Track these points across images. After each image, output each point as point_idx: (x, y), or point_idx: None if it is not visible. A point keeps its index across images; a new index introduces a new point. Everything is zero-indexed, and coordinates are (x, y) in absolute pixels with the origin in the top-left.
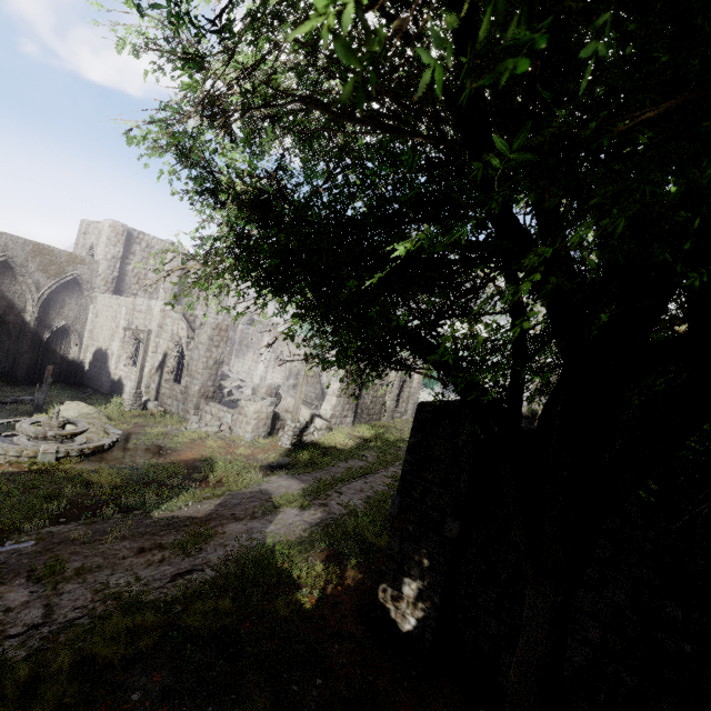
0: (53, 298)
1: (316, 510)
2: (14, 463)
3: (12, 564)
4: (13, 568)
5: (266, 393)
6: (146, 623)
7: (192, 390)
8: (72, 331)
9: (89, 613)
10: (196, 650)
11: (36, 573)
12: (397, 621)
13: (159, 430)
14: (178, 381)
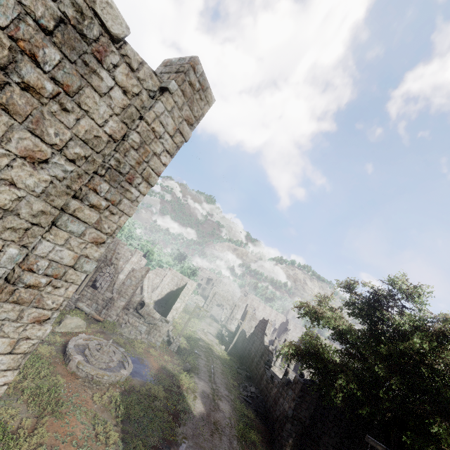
0: None
1: (225, 401)
2: (112, 384)
3: None
4: None
5: (138, 301)
6: None
7: (118, 303)
8: None
9: None
10: None
11: None
12: None
13: (122, 340)
14: None
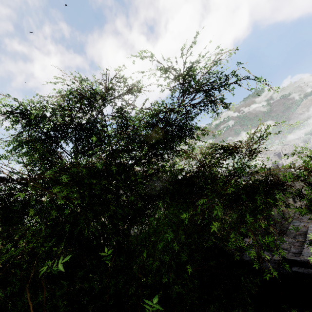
0: None
1: None
2: None
3: None
4: None
5: None
6: None
7: None
8: None
9: None
10: None
11: None
12: None
13: None
14: None
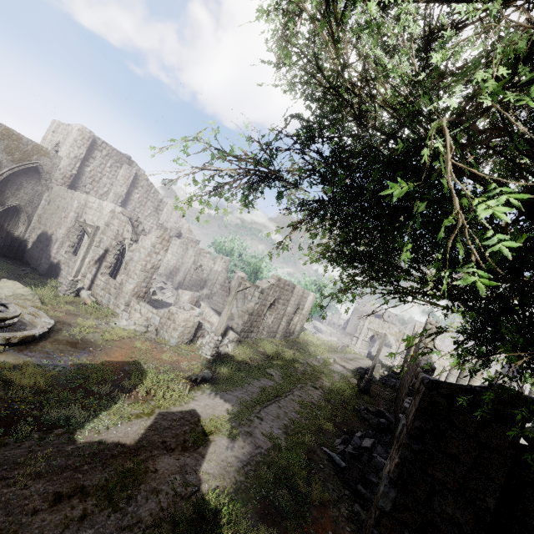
0: (12, 179)
1: (244, 441)
2: None
3: None
4: None
5: (188, 300)
6: None
7: (126, 288)
8: (23, 212)
9: None
10: None
11: None
12: None
13: (90, 323)
14: (112, 275)
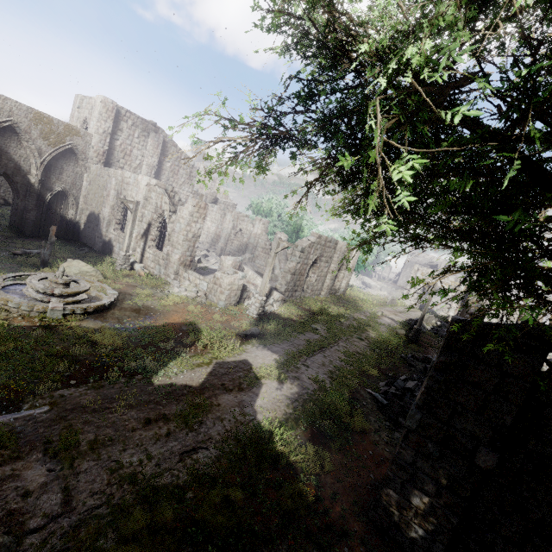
0: (53, 164)
1: (292, 384)
2: (26, 317)
3: (28, 434)
4: (30, 439)
5: (231, 265)
6: (165, 519)
7: (173, 258)
8: (70, 195)
9: (107, 501)
10: (216, 551)
11: (52, 447)
12: (401, 526)
13: (147, 292)
14: (158, 247)
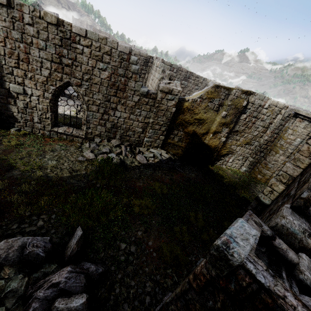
0: None
1: None
2: None
3: None
4: None
5: None
6: None
7: None
8: None
9: None
10: None
11: None
12: None
13: None
14: None
